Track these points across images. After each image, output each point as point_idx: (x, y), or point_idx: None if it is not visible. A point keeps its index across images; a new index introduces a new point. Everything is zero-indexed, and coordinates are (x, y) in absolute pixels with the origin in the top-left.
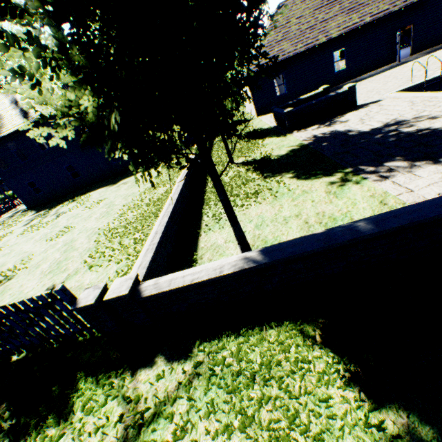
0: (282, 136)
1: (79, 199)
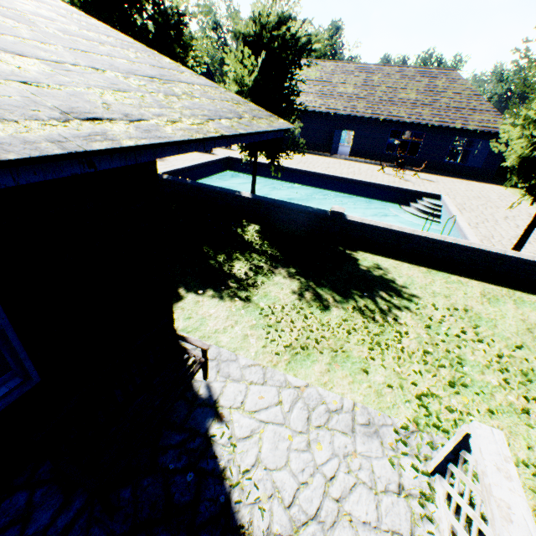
0: None
1: None
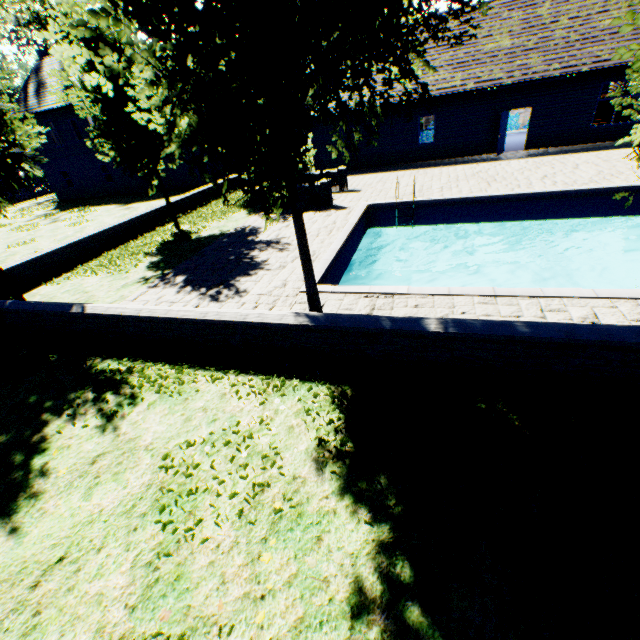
0: (250, 214)
1: (88, 210)
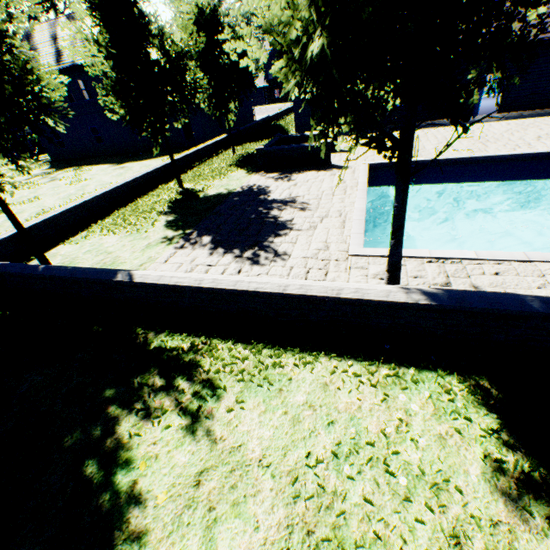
0: (249, 173)
1: (82, 169)
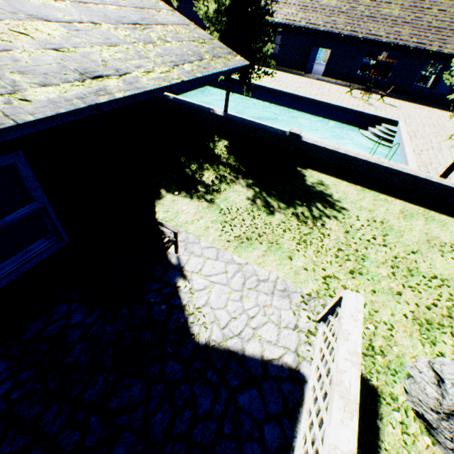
0: None
1: None
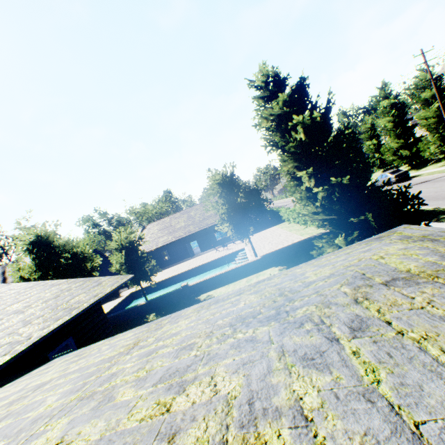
0: None
1: None
